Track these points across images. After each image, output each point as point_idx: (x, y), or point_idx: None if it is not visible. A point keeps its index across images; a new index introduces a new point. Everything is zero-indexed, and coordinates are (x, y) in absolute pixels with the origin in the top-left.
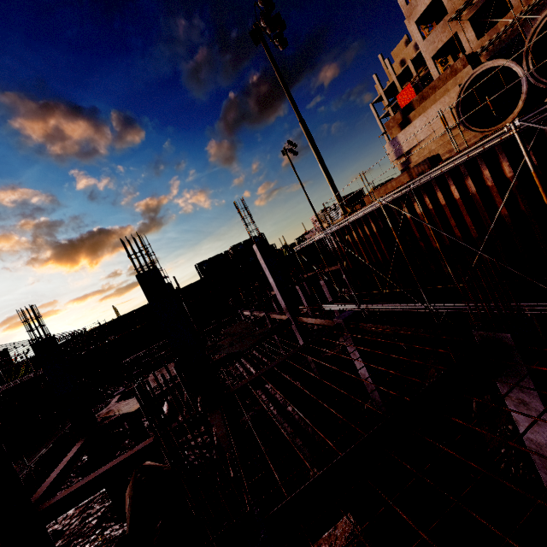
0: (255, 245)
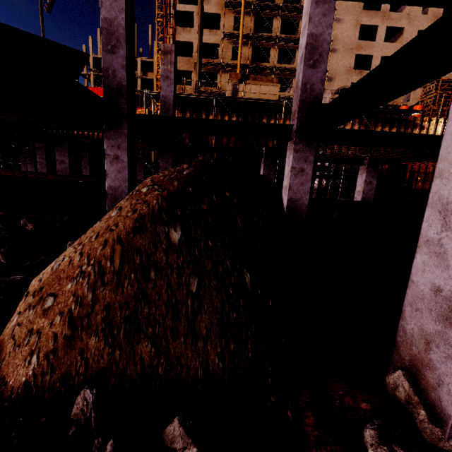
0: (171, 46)
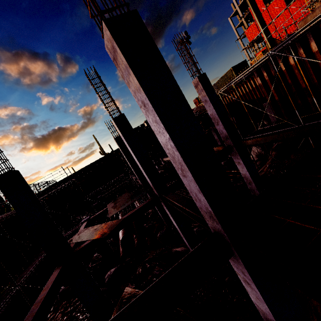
0: (196, 79)
